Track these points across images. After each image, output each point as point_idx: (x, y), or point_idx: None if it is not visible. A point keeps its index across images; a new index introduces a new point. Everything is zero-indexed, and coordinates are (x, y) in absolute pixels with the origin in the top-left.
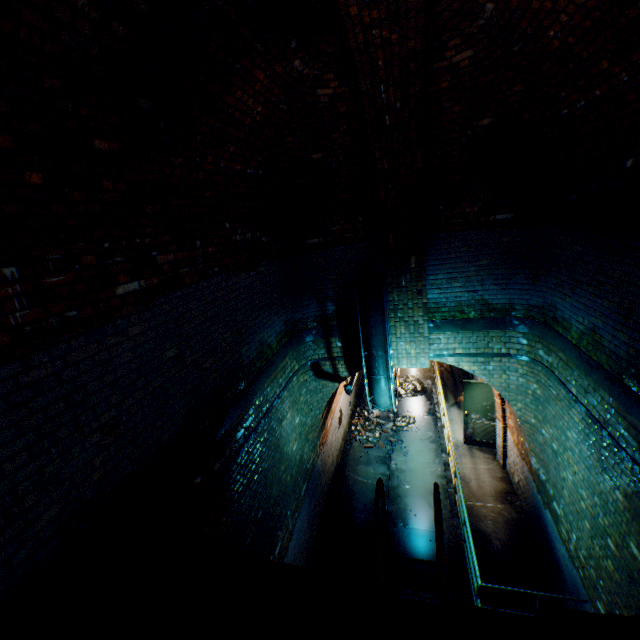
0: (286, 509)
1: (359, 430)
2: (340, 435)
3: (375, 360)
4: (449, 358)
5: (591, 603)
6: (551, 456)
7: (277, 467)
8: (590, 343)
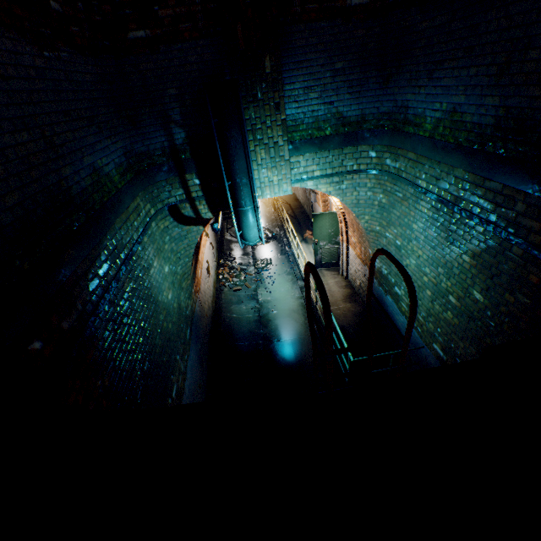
0: (175, 355)
1: (227, 278)
2: (211, 284)
3: (240, 190)
4: (309, 182)
5: (428, 347)
6: (394, 252)
7: (155, 317)
8: (448, 127)
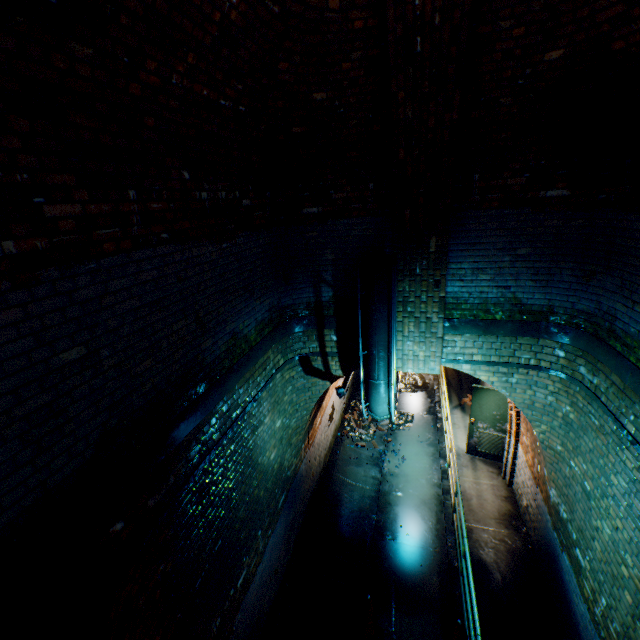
0: (256, 529)
1: (352, 426)
2: (330, 432)
3: (375, 362)
4: (464, 365)
5: None
6: (580, 496)
7: (247, 483)
8: None
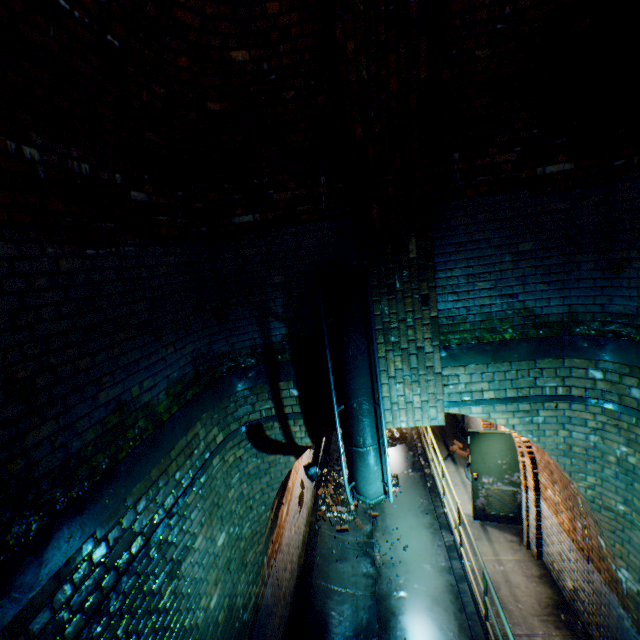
0: None
1: (328, 504)
2: (302, 520)
3: (358, 420)
4: (474, 407)
5: None
6: None
7: None
8: None
